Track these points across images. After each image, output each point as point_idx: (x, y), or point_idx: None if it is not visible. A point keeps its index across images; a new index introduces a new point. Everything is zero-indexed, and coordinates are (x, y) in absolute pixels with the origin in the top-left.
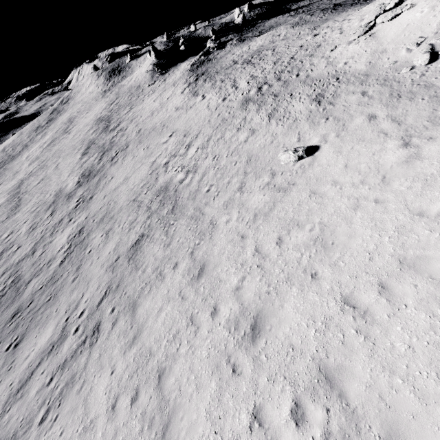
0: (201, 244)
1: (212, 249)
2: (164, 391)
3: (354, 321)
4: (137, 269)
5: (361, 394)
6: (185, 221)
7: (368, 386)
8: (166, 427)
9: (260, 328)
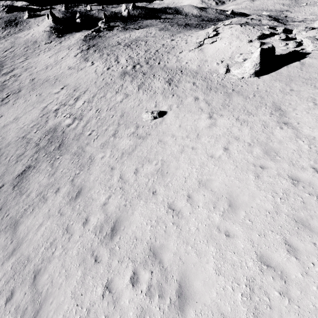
0: (81, 173)
1: (88, 177)
2: (38, 286)
3: (172, 218)
4: (22, 194)
5: (171, 259)
6: (69, 156)
7: (175, 253)
8: (37, 313)
9: (117, 229)
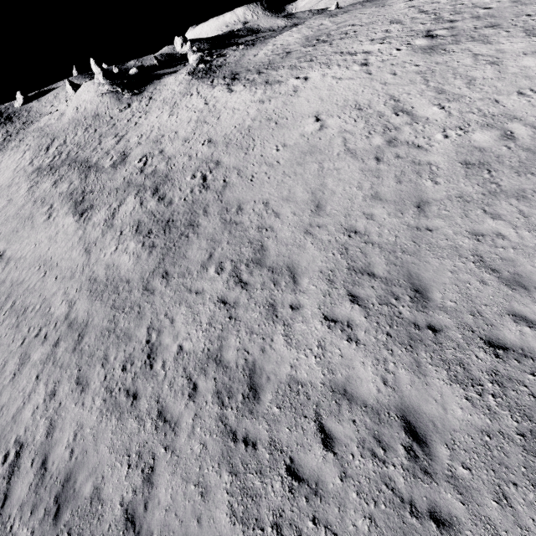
0: None
1: None
2: None
3: None
4: None
5: None
6: None
7: None
8: None
9: None
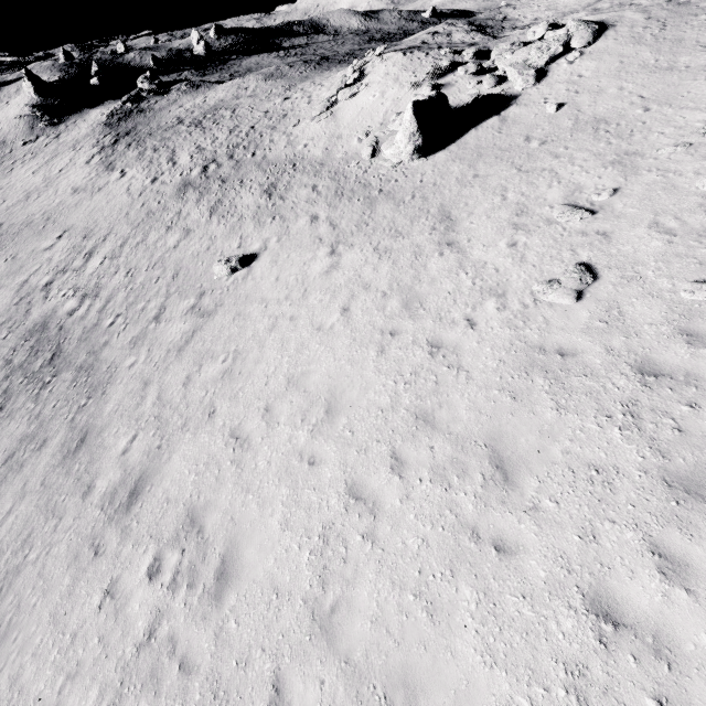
0: (89, 404)
1: (102, 409)
2: None
3: (233, 453)
4: None
5: (217, 523)
6: (71, 374)
7: (226, 512)
8: None
9: (140, 492)
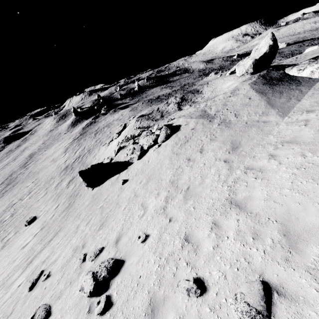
0: None
1: None
2: None
3: None
4: None
5: None
6: None
7: None
8: None
9: None
